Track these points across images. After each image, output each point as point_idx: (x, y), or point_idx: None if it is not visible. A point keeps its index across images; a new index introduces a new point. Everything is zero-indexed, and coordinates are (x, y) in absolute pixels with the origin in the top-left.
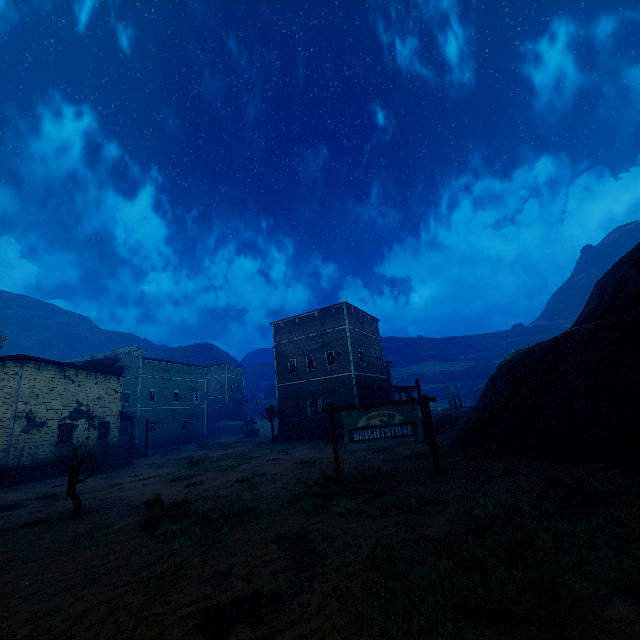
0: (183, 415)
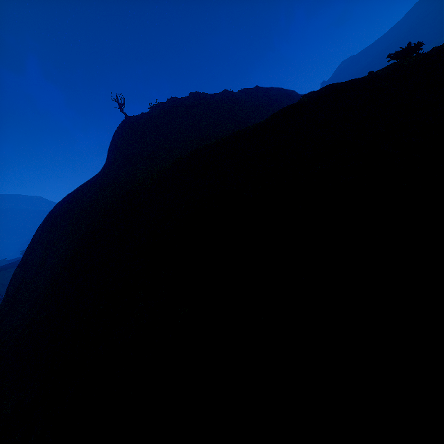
0: None
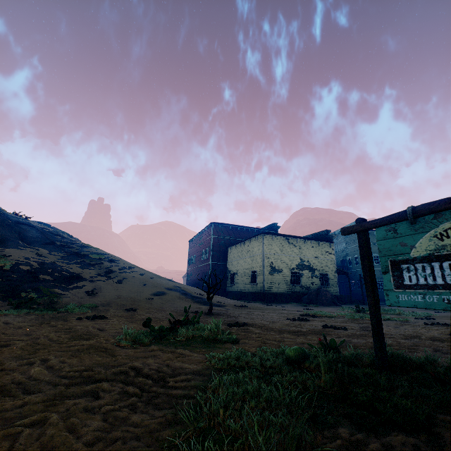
0: None
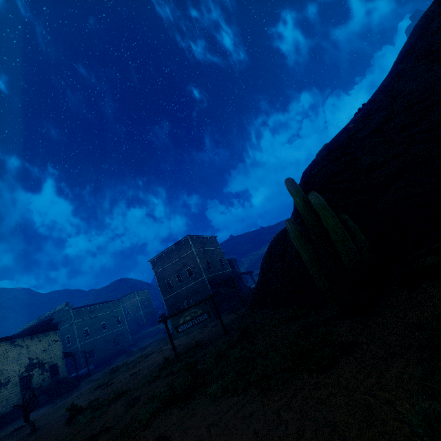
0: (113, 337)
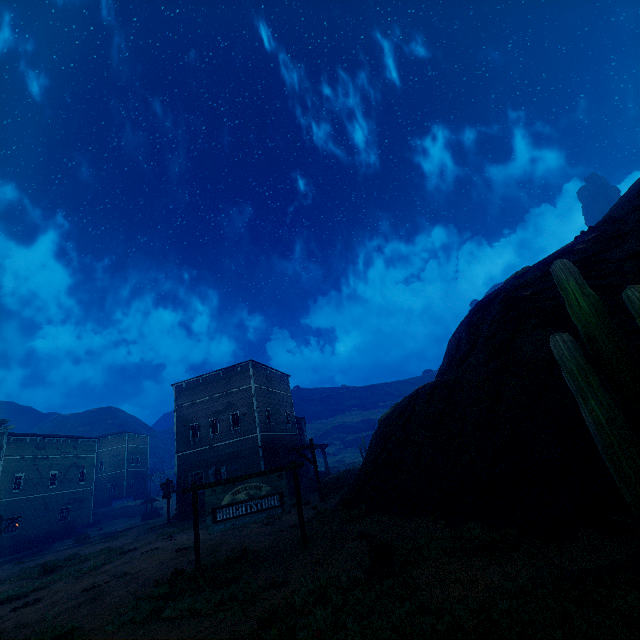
0: (61, 502)
